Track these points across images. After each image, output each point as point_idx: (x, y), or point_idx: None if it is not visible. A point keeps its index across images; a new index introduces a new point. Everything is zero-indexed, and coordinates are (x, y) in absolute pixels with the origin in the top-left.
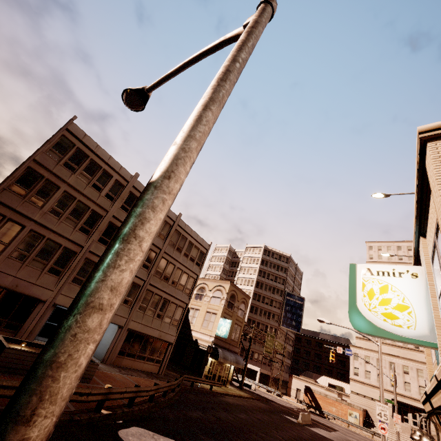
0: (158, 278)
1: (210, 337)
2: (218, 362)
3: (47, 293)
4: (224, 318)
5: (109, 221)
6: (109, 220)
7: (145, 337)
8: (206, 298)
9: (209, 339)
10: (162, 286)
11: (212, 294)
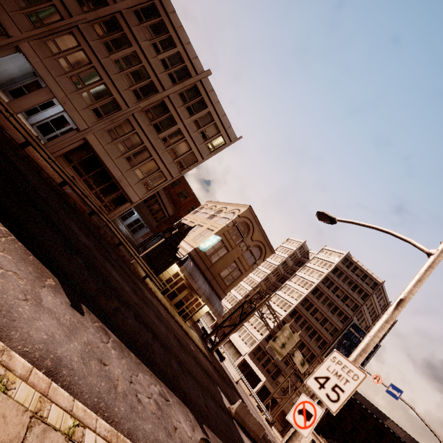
0: (148, 120)
1: (190, 248)
2: (188, 285)
3: (15, 31)
4: (216, 235)
5: (115, 16)
6: (115, 15)
7: (103, 167)
8: (216, 217)
9: (188, 248)
10: (149, 131)
11: (224, 215)
